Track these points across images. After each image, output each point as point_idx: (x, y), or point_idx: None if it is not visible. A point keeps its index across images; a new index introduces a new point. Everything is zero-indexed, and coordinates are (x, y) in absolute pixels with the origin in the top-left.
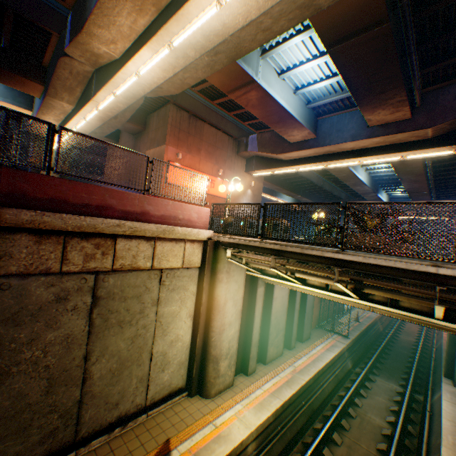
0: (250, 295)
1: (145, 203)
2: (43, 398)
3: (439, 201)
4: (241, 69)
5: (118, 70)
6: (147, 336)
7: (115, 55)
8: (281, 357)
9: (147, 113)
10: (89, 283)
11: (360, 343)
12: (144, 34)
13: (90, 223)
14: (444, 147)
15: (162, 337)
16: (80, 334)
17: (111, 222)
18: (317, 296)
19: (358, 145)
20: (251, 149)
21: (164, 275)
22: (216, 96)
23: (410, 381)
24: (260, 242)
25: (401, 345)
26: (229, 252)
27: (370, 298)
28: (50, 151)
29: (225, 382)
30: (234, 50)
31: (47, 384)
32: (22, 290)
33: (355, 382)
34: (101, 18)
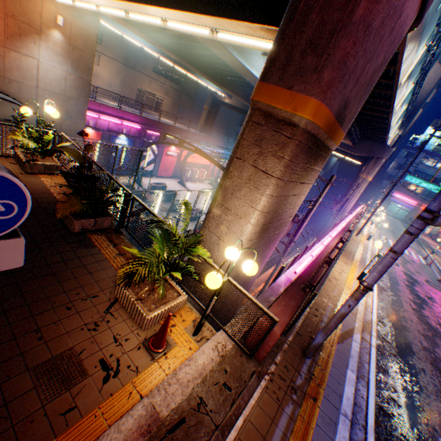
0: None
1: None
2: None
3: None
4: None
5: None
6: None
7: None
8: None
9: None
10: None
11: None
12: None
13: None
14: (256, 25)
15: None
16: None
17: None
18: None
19: None
20: None
21: None
22: None
23: None
24: None
25: None
26: None
27: None
28: None
29: None
30: None
31: None
32: None
33: None
34: None
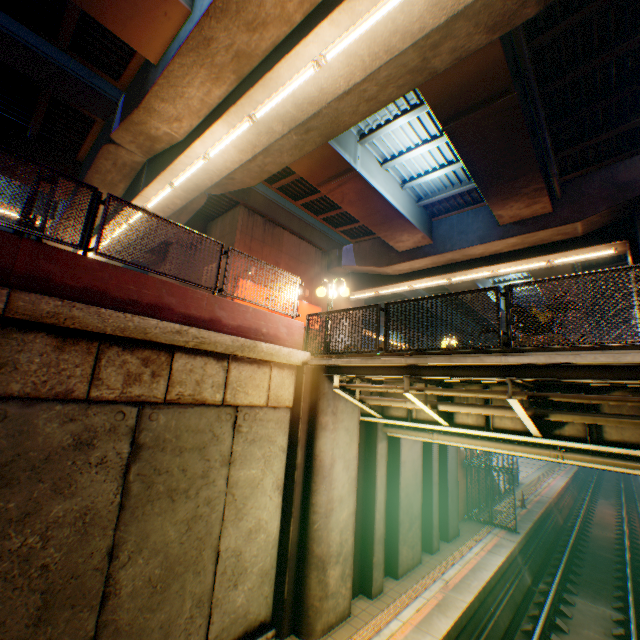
0: (366, 455)
1: (216, 306)
2: (30, 633)
3: (639, 265)
4: (337, 154)
5: (181, 153)
6: (212, 519)
7: (177, 136)
8: (421, 565)
9: (208, 220)
10: (128, 421)
11: (536, 543)
12: (218, 108)
13: (138, 325)
14: (601, 245)
15: (235, 522)
16: (105, 509)
17: (169, 326)
18: (470, 447)
19: (488, 249)
20: (347, 263)
21: (241, 416)
22: (300, 195)
23: (631, 600)
24: (383, 358)
25: (598, 545)
26: (337, 379)
27: (556, 434)
28: (91, 225)
29: (337, 609)
30: (330, 126)
31: (40, 603)
32: (23, 424)
33: (545, 605)
34: (166, 90)
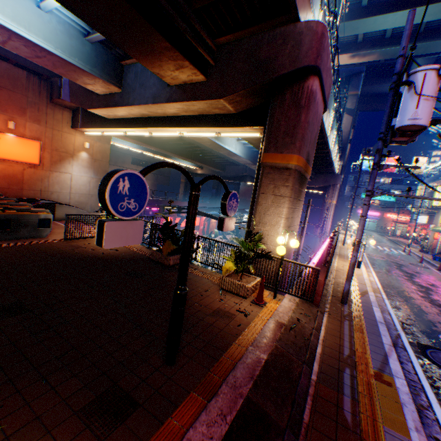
0: None
1: None
2: None
3: None
4: None
5: None
6: None
7: None
8: None
9: None
10: None
11: None
12: None
13: None
14: (247, 128)
15: None
16: None
17: None
18: None
19: (167, 110)
20: (64, 97)
21: None
22: None
23: None
24: None
25: None
26: None
27: None
28: None
29: None
30: None
31: None
32: None
33: None
34: None
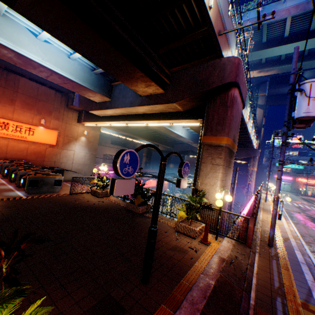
0: None
1: None
2: None
3: None
4: None
5: None
6: None
7: None
8: None
9: None
10: None
11: None
12: None
13: None
14: (191, 120)
15: None
16: None
17: None
18: None
19: (138, 110)
20: (75, 104)
21: None
22: None
23: None
24: None
25: None
26: None
27: None
28: None
29: None
30: None
31: None
32: None
33: None
34: None
